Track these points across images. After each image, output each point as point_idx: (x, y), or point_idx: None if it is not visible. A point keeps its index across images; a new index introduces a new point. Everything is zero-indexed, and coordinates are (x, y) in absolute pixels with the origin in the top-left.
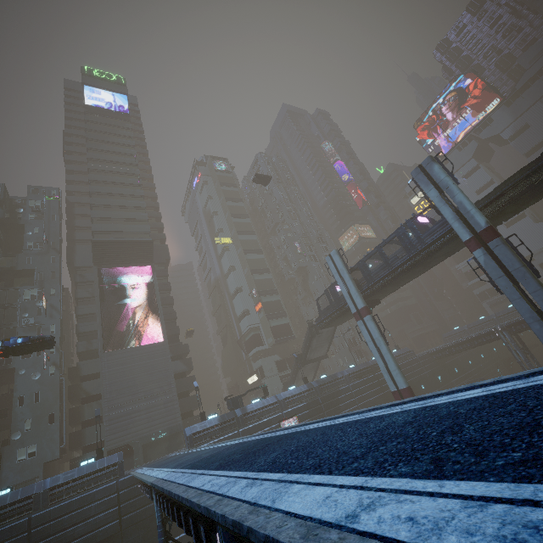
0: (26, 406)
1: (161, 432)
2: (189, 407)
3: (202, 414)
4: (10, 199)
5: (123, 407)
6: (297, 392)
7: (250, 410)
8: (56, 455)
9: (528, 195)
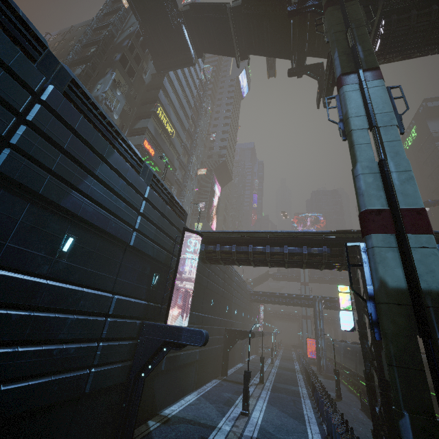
0: None
1: None
2: None
3: None
4: None
5: None
6: None
7: None
8: None
9: None
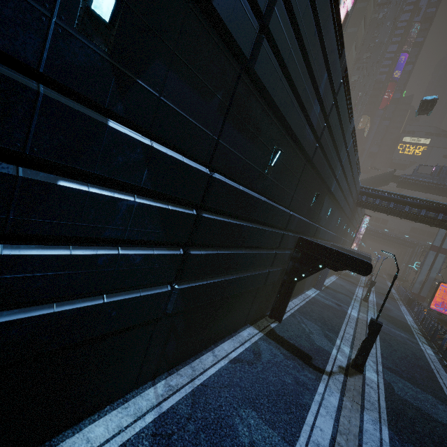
0: None
1: None
2: None
3: None
4: None
5: None
6: None
7: None
8: None
9: None
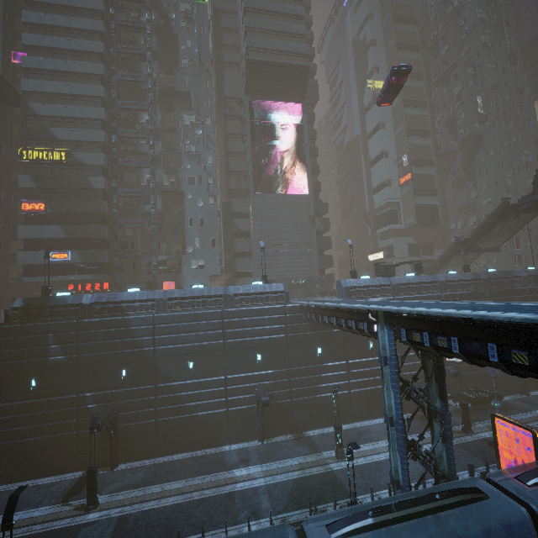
0: (194, 227)
1: (300, 278)
2: (322, 265)
3: (353, 272)
4: (160, 3)
5: (270, 248)
6: (461, 278)
7: (407, 281)
8: (218, 272)
9: None
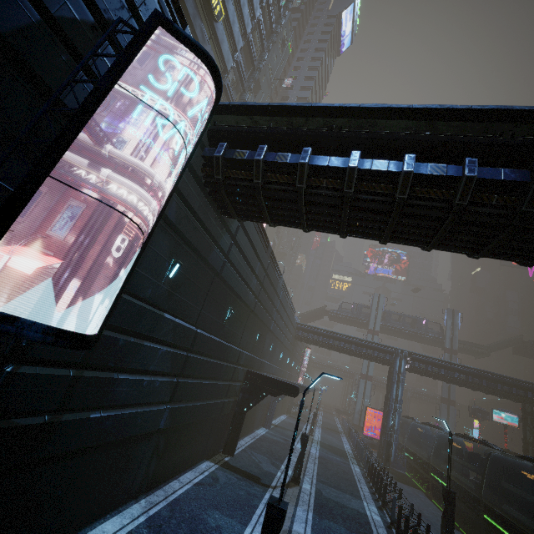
0: None
1: None
2: None
3: None
4: None
5: None
6: None
7: None
8: None
9: (466, 350)
